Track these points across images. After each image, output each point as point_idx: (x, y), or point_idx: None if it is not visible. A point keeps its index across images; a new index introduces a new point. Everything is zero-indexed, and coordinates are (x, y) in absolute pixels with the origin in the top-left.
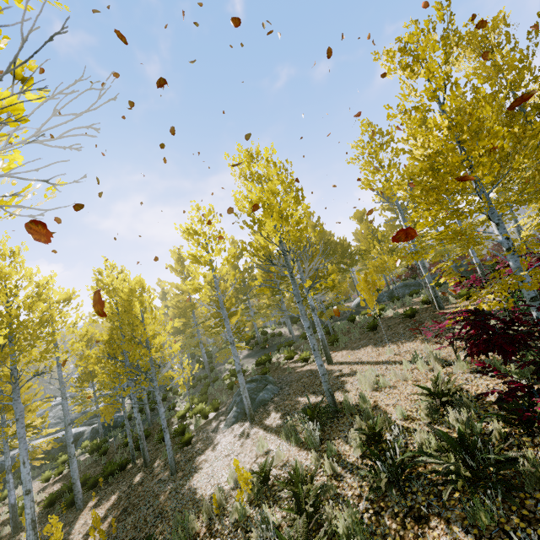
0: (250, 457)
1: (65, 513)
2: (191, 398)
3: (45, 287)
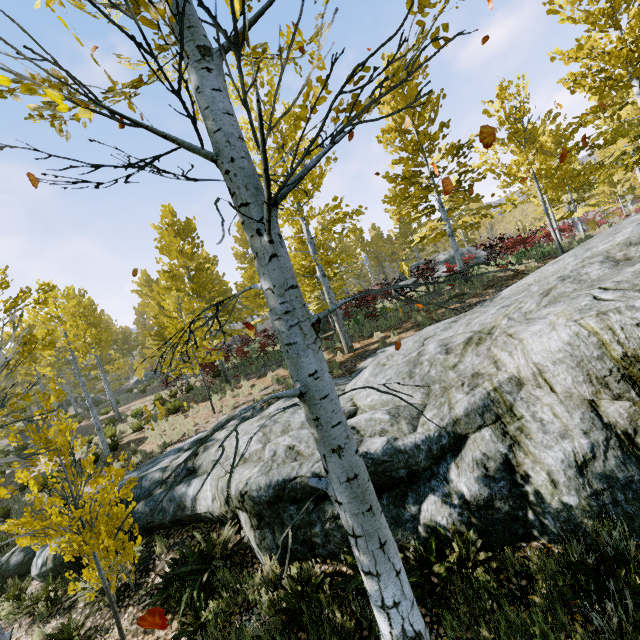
0: None
1: None
2: None
3: None
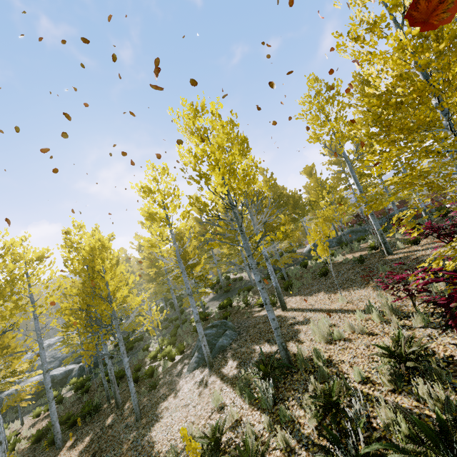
0: (205, 411)
1: (48, 450)
2: (162, 340)
3: (10, 248)
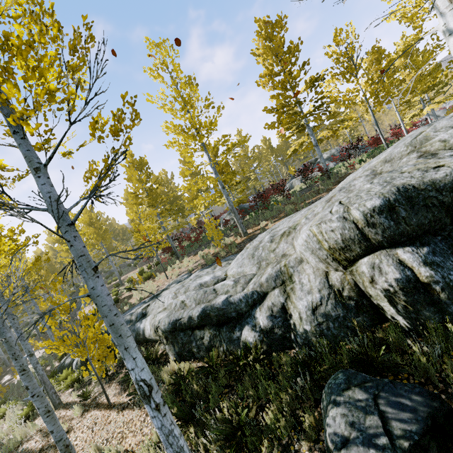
0: None
1: None
2: None
3: None
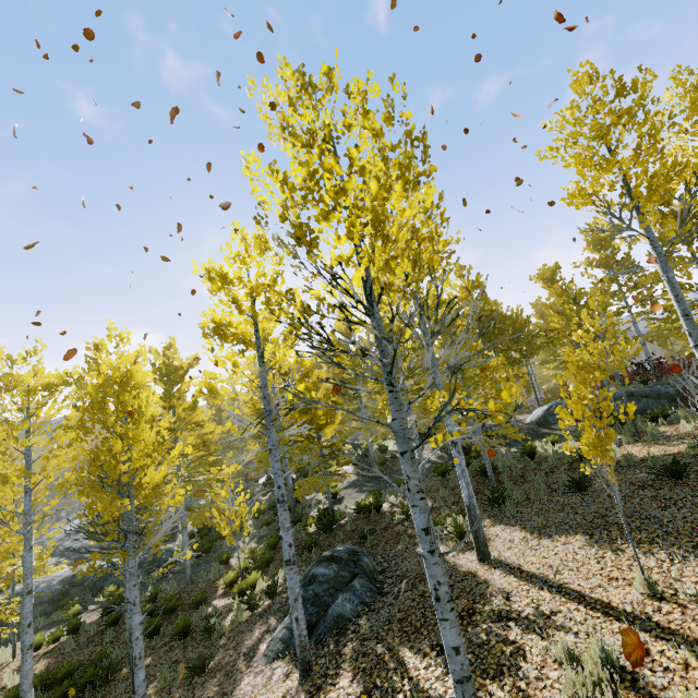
0: None
1: None
2: (252, 551)
3: None
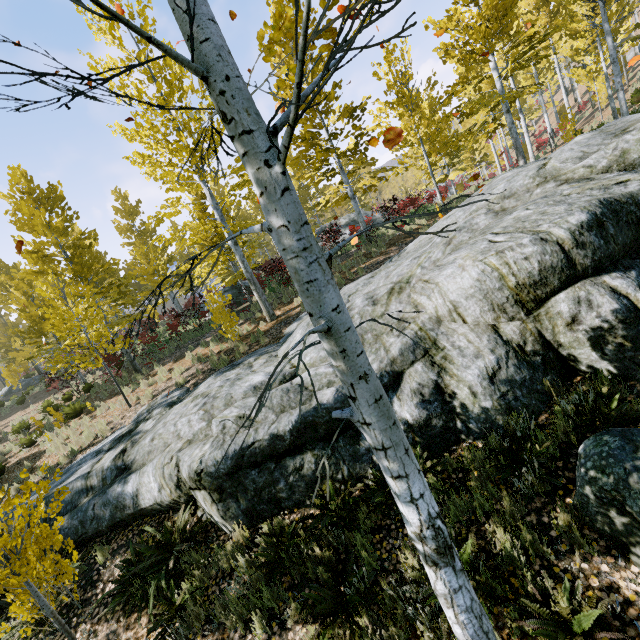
0: None
1: None
2: None
3: None
